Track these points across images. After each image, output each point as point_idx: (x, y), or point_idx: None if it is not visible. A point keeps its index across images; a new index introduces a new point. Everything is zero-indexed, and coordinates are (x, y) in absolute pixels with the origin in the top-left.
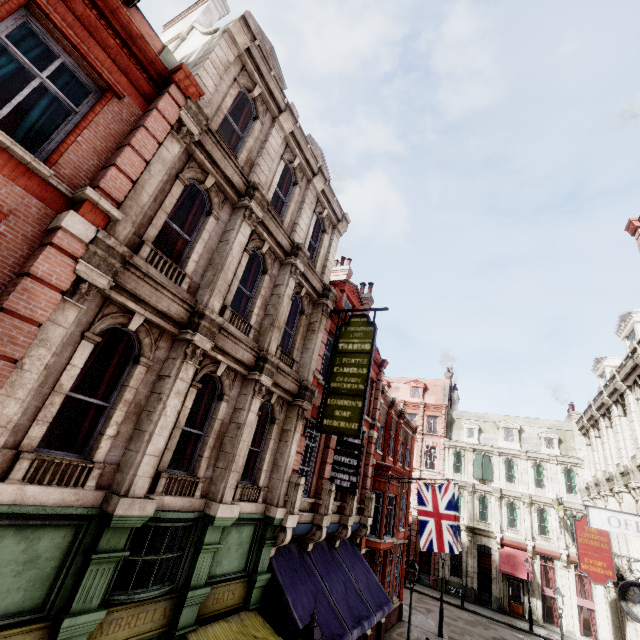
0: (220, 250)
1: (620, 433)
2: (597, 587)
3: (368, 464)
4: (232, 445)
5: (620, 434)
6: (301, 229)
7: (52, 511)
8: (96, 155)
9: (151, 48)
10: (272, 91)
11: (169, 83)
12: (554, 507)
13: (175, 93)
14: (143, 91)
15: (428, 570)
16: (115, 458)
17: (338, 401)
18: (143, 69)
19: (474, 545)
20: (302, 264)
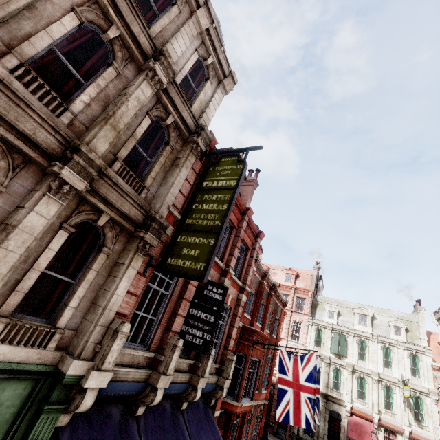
0: None
1: None
2: None
3: (233, 325)
4: None
5: None
6: (174, 51)
7: None
8: None
9: None
10: None
11: None
12: (399, 386)
13: None
14: None
15: (285, 426)
16: None
17: (189, 238)
18: None
19: (326, 410)
20: (164, 73)
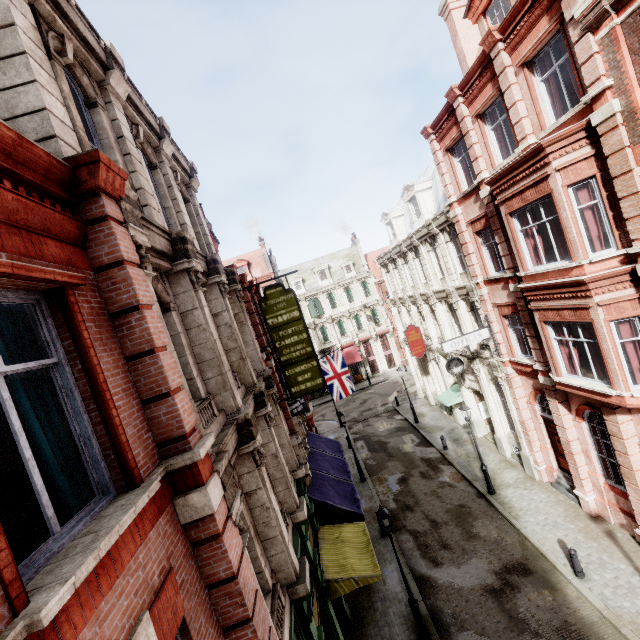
0: (200, 341)
1: (415, 269)
2: (406, 350)
3: None
4: (280, 471)
5: (415, 270)
6: (189, 227)
7: (293, 639)
8: (128, 396)
9: (36, 148)
10: (87, 39)
11: (88, 193)
12: (362, 310)
13: (110, 208)
14: (71, 236)
15: None
16: (269, 570)
17: (295, 369)
18: (42, 194)
19: None
20: (224, 276)
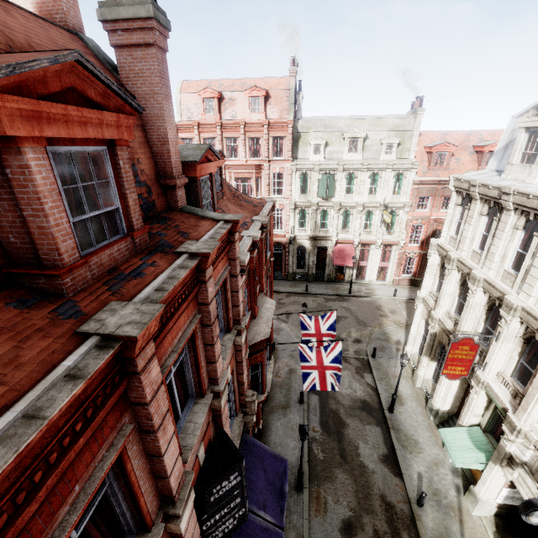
0: None
1: None
2: (418, 309)
3: (242, 373)
4: None
5: None
6: None
7: None
8: None
9: None
10: None
11: None
12: (380, 209)
13: None
14: None
15: (280, 269)
16: None
17: None
18: None
19: (315, 248)
20: None
